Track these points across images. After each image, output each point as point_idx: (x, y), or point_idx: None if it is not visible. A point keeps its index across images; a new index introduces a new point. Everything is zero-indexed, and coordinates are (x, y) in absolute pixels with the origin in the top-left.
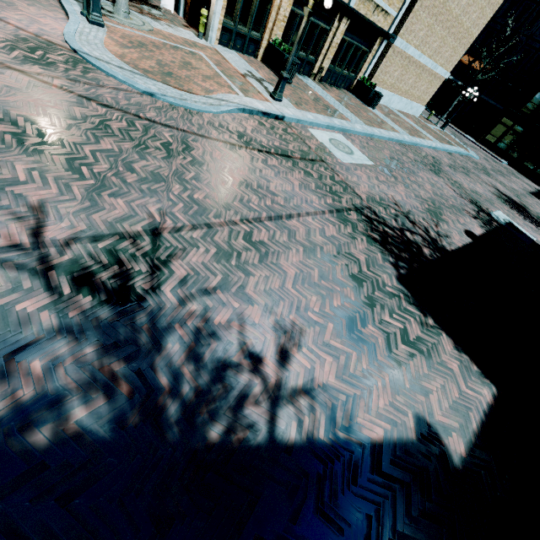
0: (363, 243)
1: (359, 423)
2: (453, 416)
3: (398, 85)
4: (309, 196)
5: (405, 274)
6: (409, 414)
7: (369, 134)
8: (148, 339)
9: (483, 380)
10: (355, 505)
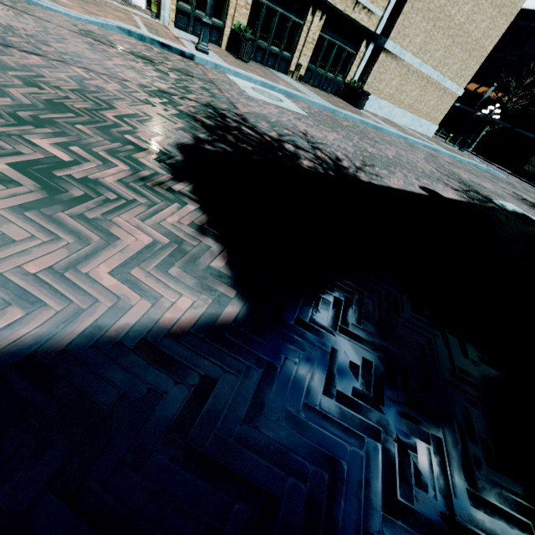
0: (161, 111)
1: None
2: None
3: (399, 97)
4: (124, 71)
5: (211, 150)
6: None
7: (329, 108)
8: None
9: (213, 285)
10: None
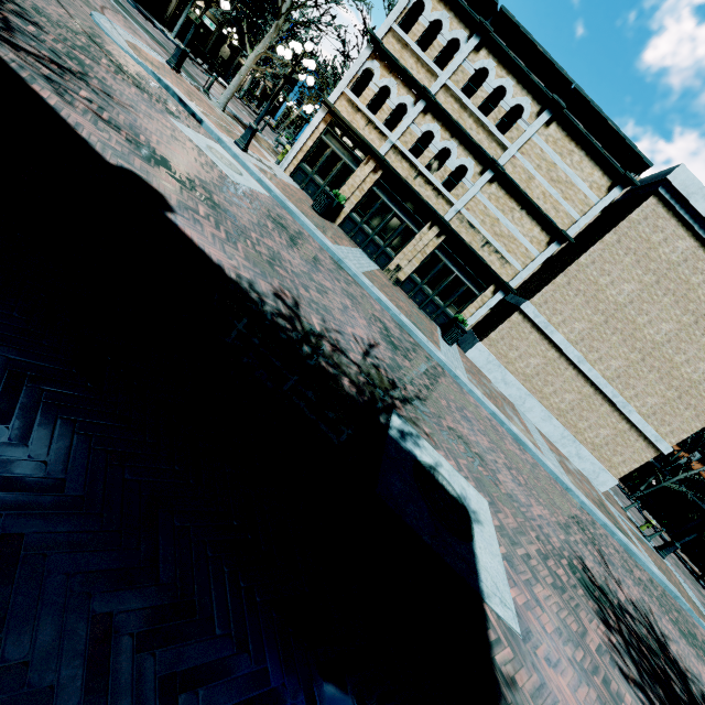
0: None
1: None
2: None
3: (541, 386)
4: None
5: None
6: None
7: (334, 253)
8: None
9: None
10: None
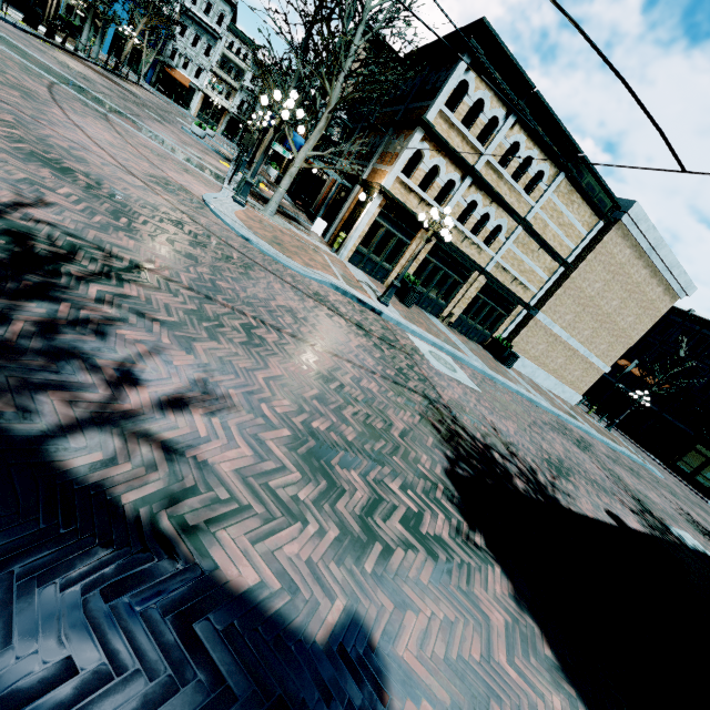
0: (412, 418)
1: (219, 539)
2: (445, 678)
3: (544, 360)
4: (364, 356)
5: (463, 476)
6: (338, 602)
7: (488, 374)
8: (15, 288)
9: (559, 680)
10: (65, 627)
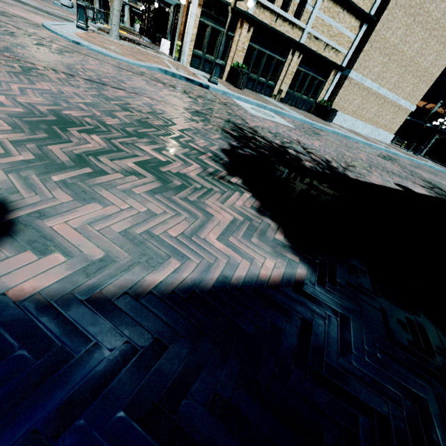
0: (203, 126)
1: None
2: (111, 243)
3: (360, 112)
4: (171, 98)
5: (243, 154)
6: None
7: (308, 122)
8: None
9: (282, 252)
10: None
